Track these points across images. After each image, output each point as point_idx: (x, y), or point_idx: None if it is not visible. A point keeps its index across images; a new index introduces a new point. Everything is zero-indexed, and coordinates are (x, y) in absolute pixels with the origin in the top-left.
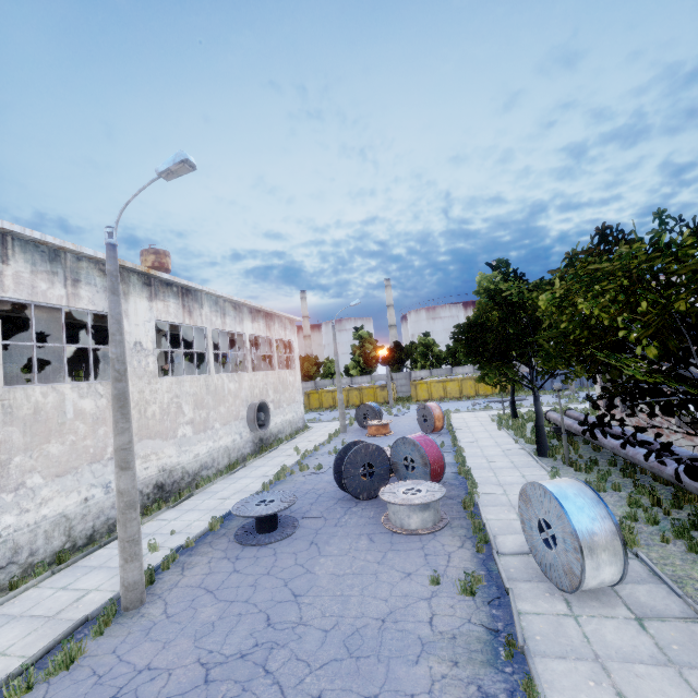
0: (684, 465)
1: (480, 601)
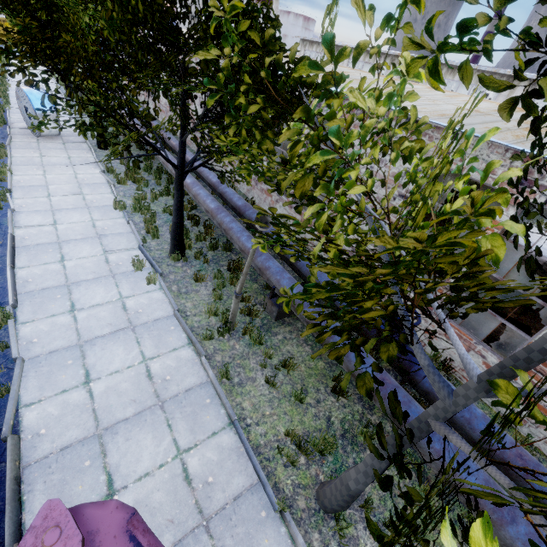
0: None
1: None
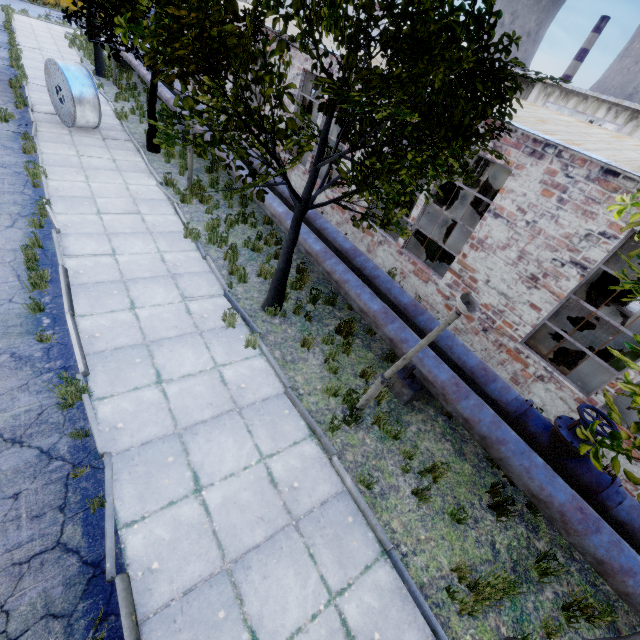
0: (174, 93)
1: (12, 125)
